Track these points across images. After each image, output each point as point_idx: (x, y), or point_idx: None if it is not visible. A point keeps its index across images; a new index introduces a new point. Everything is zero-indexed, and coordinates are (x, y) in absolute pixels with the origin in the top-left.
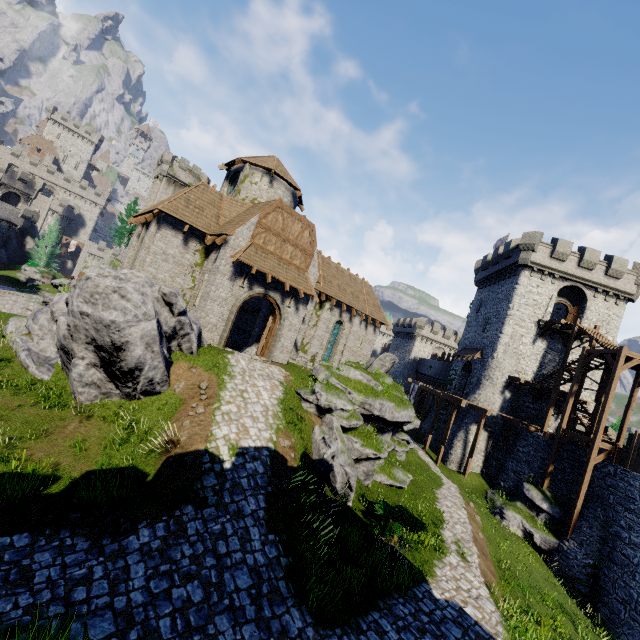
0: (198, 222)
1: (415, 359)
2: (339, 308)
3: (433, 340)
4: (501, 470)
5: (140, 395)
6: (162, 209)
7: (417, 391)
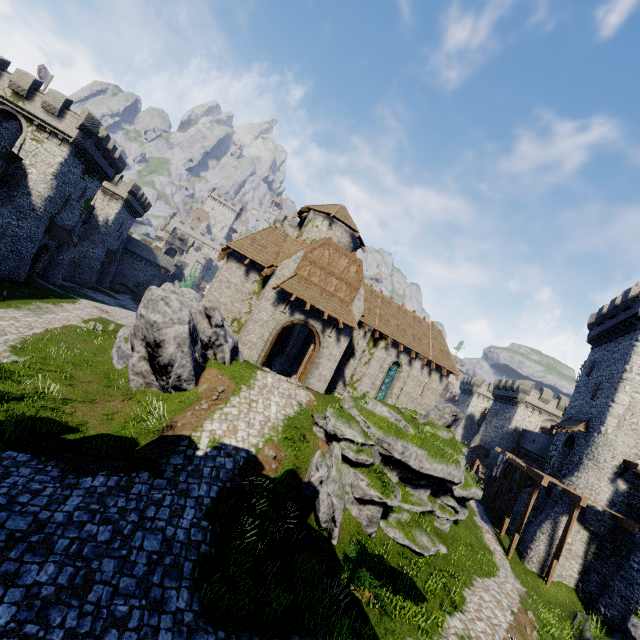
0: (258, 257)
1: (516, 429)
2: (396, 348)
3: (542, 409)
4: (605, 590)
5: (171, 389)
6: (229, 245)
7: (504, 464)
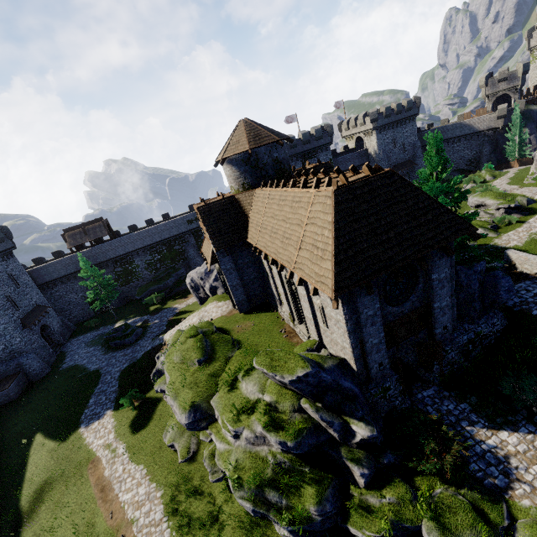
0: None
1: None
2: None
3: None
4: None
5: None
6: None
7: None
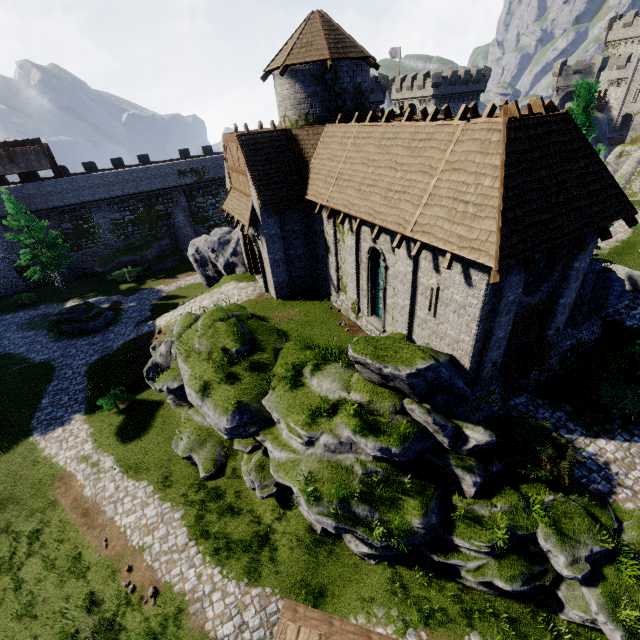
0: None
1: None
2: (368, 225)
3: None
4: None
5: None
6: None
7: None
